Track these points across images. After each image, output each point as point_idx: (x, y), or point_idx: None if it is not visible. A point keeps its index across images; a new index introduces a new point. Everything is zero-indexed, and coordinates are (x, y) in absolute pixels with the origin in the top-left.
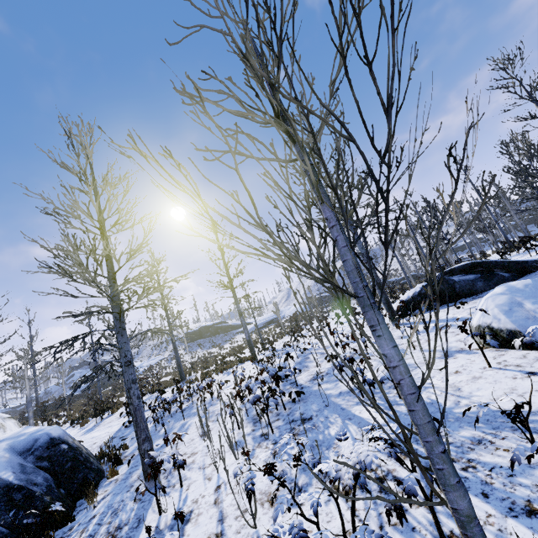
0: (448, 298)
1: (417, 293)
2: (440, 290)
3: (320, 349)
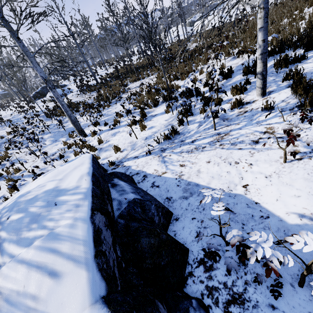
0: (43, 95)
1: (34, 94)
2: (41, 93)
3: (2, 117)
